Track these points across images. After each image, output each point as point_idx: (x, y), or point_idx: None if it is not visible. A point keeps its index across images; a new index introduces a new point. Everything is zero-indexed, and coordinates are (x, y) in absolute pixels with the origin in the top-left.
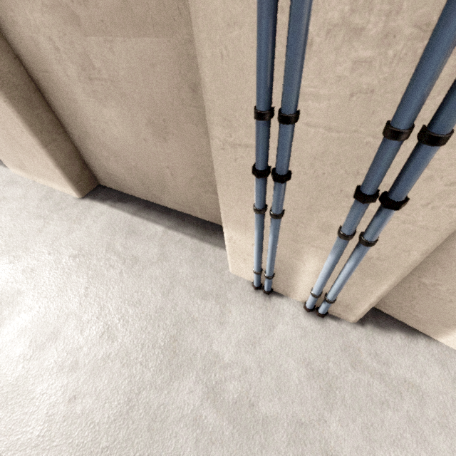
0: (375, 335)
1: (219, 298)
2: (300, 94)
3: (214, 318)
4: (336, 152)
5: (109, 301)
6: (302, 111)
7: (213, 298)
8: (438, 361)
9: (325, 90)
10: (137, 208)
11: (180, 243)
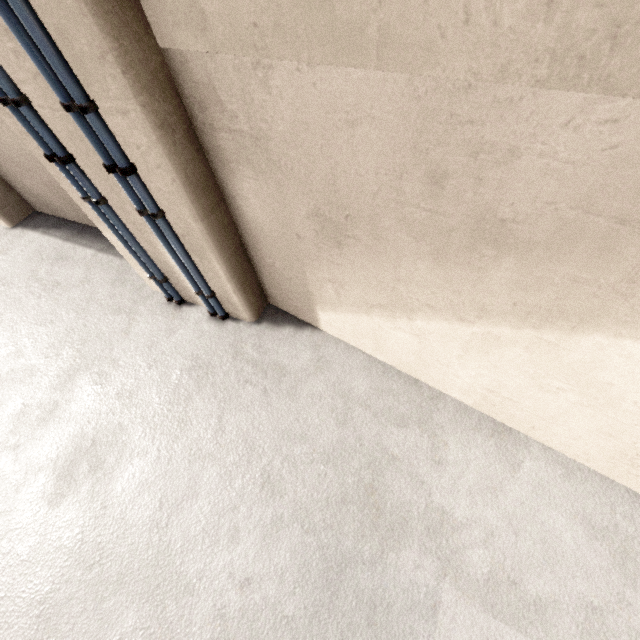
0: (266, 331)
1: (131, 312)
2: (14, 80)
3: (120, 330)
4: (73, 129)
5: (22, 324)
6: (27, 95)
7: (125, 313)
8: (313, 346)
9: (21, 75)
10: (71, 233)
11: (108, 265)
